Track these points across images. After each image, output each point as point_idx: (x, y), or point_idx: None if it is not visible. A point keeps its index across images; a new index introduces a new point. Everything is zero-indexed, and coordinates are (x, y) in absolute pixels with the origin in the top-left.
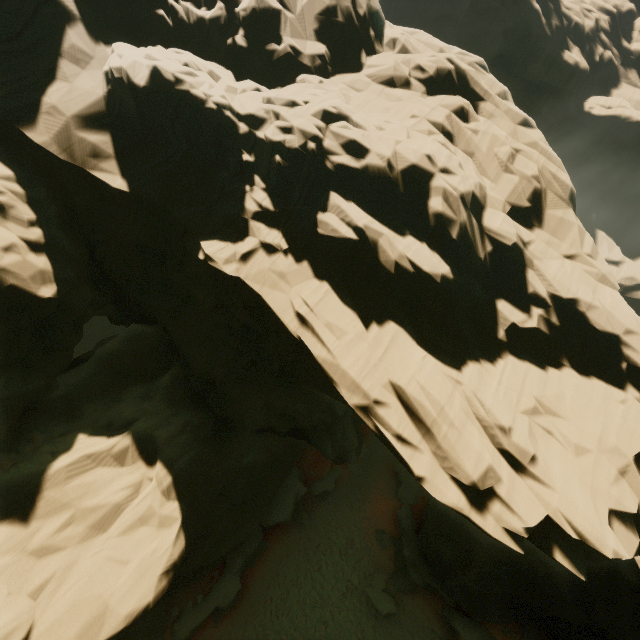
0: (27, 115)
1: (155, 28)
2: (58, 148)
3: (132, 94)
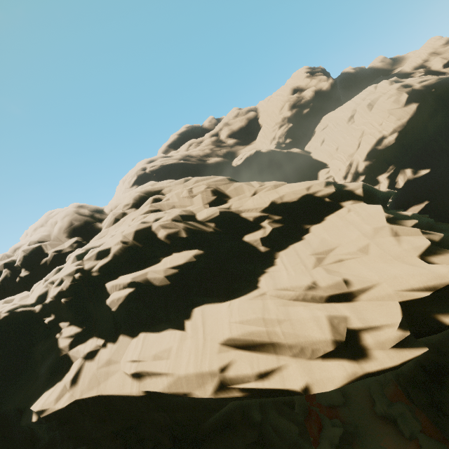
0: None
1: None
2: None
3: None
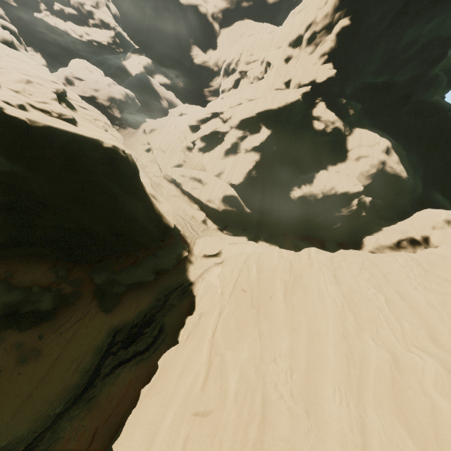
0: None
1: None
2: None
3: None
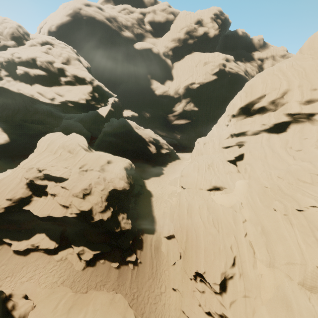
0: None
1: None
2: None
3: None
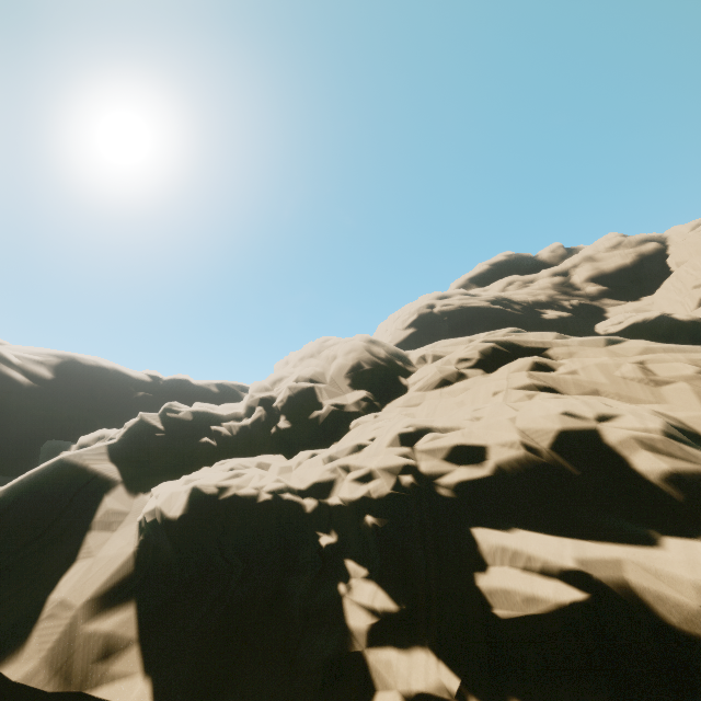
0: (17, 635)
1: (200, 454)
2: (48, 672)
3: (166, 532)
